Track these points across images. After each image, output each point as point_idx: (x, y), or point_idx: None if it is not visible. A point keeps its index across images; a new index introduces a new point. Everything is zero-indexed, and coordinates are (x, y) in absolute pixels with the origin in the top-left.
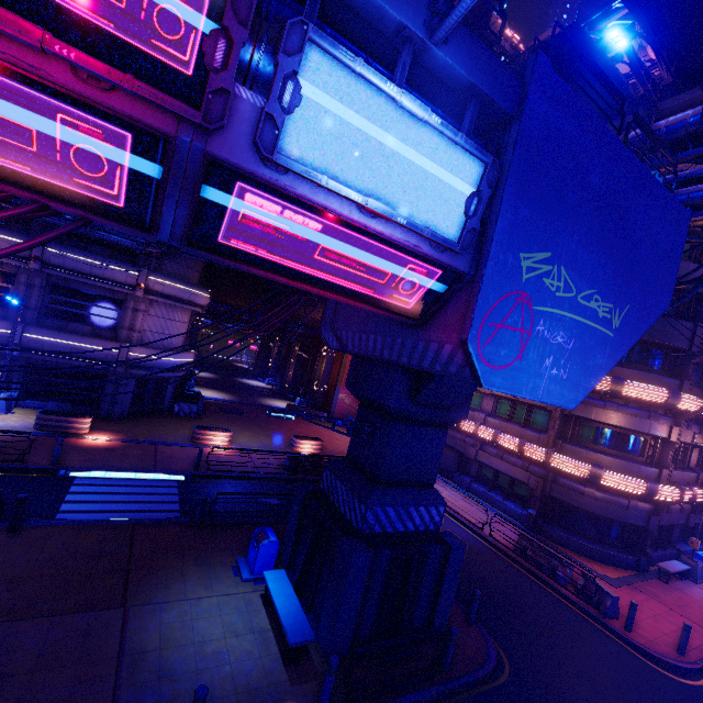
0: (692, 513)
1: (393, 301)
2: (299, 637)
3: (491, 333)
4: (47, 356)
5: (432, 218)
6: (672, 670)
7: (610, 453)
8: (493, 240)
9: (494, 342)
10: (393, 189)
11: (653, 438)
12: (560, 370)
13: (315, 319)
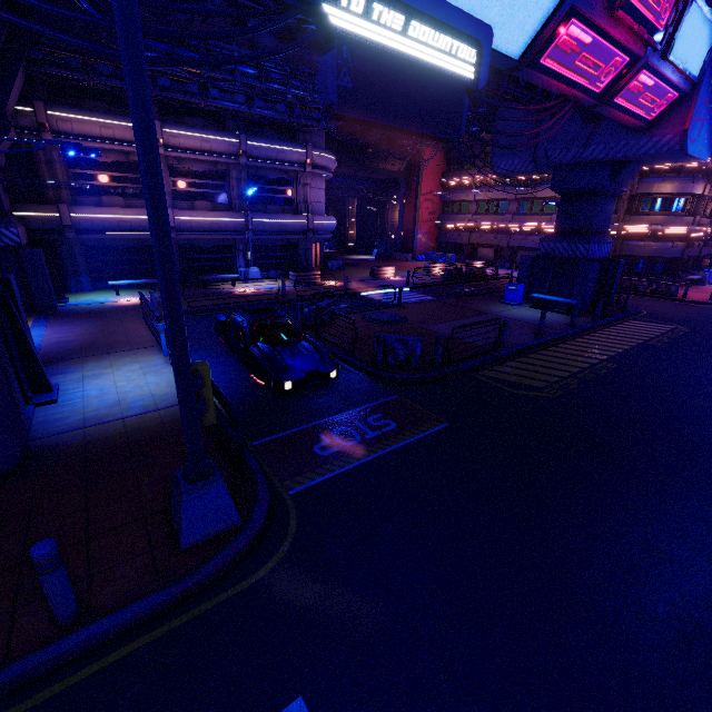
0: (703, 247)
1: (648, 117)
2: (576, 302)
3: (694, 124)
4: (266, 235)
5: (693, 68)
6: (708, 305)
7: (663, 214)
8: (706, 72)
9: (694, 128)
10: (688, 58)
11: (691, 197)
12: (708, 140)
13: (387, 170)
